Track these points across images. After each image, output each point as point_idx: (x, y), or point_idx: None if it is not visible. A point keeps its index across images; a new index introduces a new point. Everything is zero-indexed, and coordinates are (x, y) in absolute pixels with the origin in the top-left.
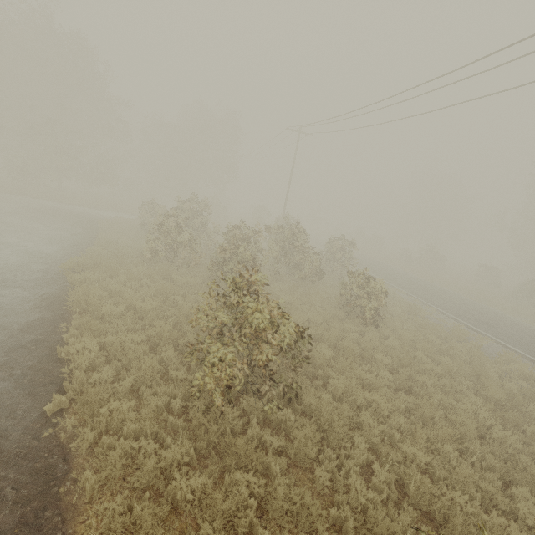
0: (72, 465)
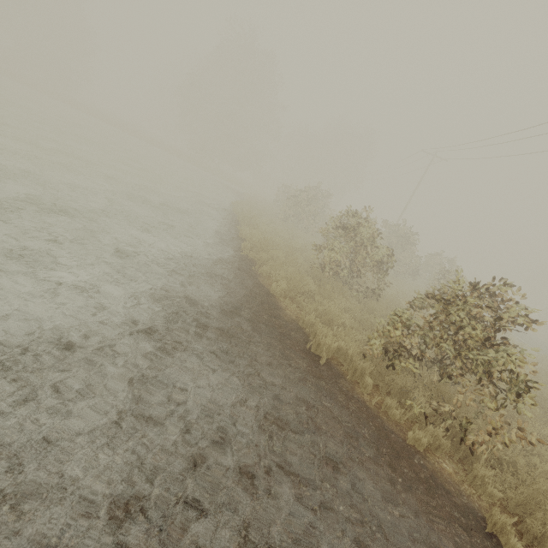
0: (254, 266)
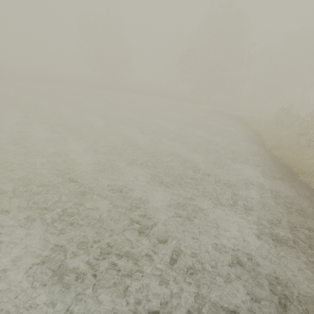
0: None
